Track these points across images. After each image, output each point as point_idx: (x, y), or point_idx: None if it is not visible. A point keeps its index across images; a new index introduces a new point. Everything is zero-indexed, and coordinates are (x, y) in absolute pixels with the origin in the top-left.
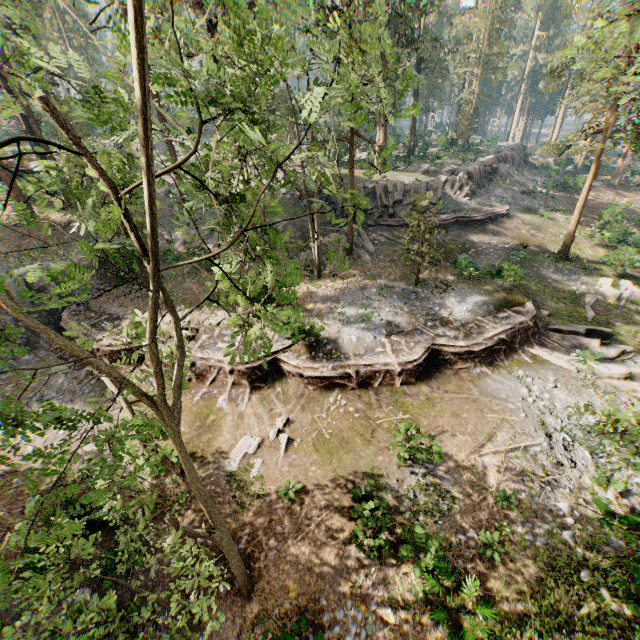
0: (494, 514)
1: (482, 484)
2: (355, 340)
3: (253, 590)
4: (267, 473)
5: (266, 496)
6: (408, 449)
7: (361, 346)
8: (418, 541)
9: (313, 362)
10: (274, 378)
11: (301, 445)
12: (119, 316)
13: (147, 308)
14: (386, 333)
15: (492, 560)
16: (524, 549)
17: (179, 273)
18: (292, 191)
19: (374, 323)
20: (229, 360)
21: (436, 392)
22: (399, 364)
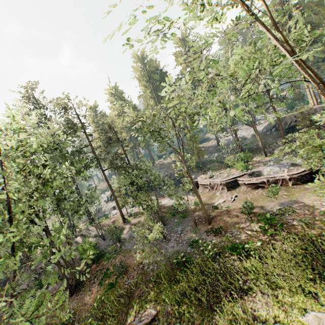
0: (314, 217)
1: (313, 209)
2: (269, 170)
3: (211, 224)
4: (224, 206)
5: (222, 210)
6: (269, 191)
7: (271, 172)
8: (267, 217)
9: (249, 178)
10: (236, 187)
11: (238, 201)
12: (194, 177)
13: (201, 174)
14: (288, 167)
15: (302, 227)
16: (324, 226)
17: (213, 165)
18: (263, 130)
19: (283, 165)
20: (219, 180)
21: (311, 186)
22: (288, 175)
